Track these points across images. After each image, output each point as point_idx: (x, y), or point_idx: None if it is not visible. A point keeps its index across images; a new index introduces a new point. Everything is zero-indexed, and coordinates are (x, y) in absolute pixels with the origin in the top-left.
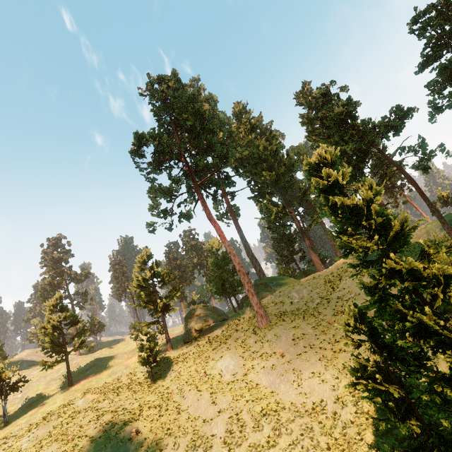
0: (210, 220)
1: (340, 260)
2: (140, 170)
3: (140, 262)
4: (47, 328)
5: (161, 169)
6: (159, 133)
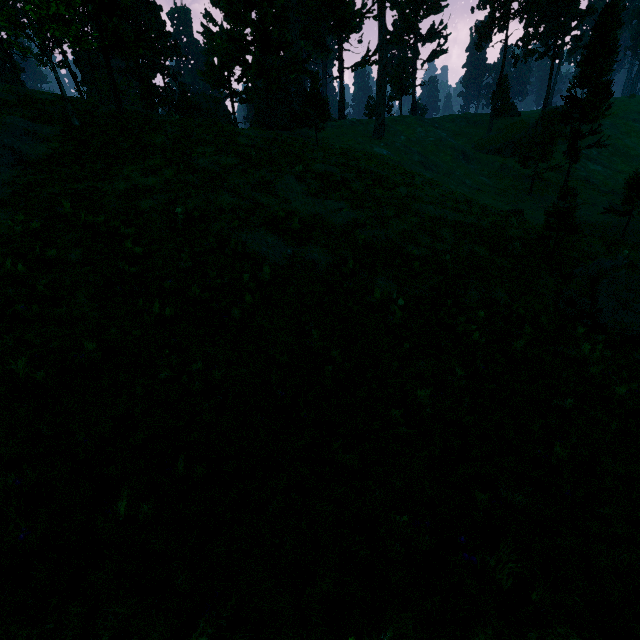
0: None
1: None
2: None
3: None
4: None
5: None
6: None
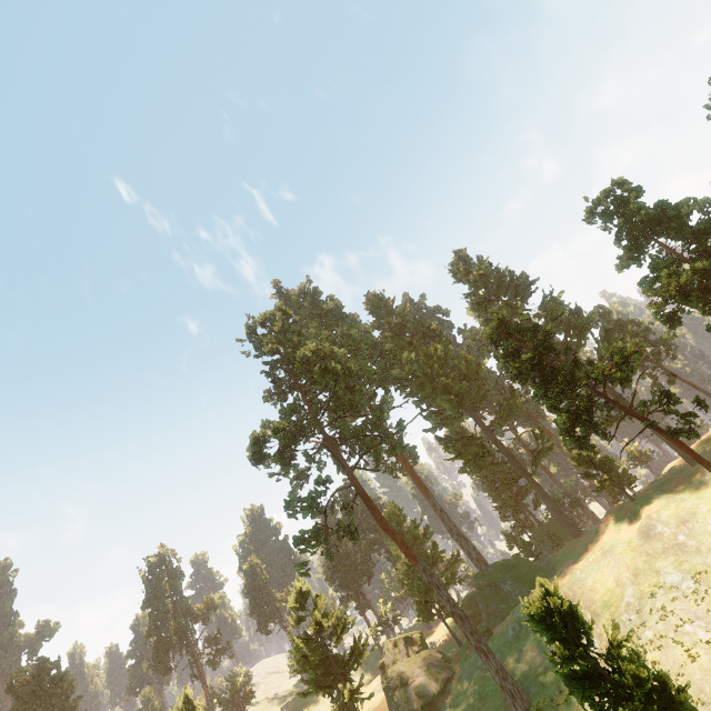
0: (385, 530)
1: (604, 525)
2: (266, 465)
3: (295, 607)
4: None
5: (294, 458)
6: (283, 422)
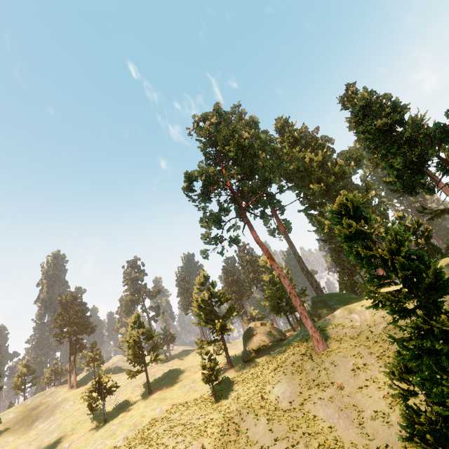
0: (258, 243)
1: None
2: (193, 201)
3: (199, 283)
4: (130, 342)
5: (210, 199)
6: (205, 169)
